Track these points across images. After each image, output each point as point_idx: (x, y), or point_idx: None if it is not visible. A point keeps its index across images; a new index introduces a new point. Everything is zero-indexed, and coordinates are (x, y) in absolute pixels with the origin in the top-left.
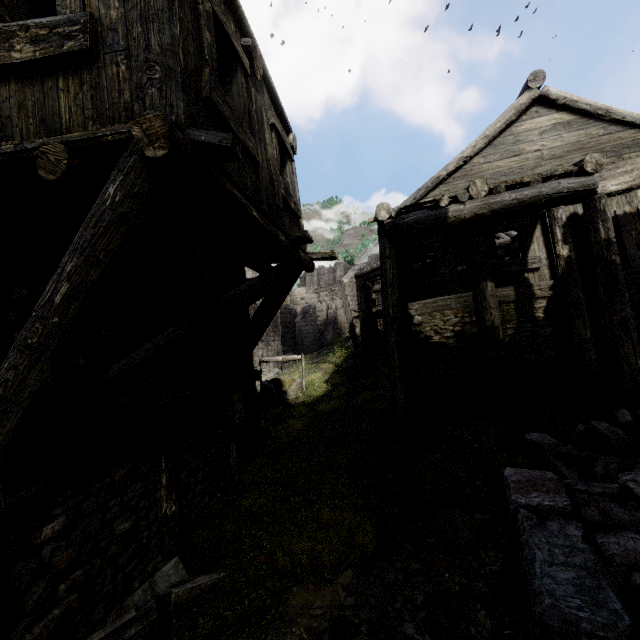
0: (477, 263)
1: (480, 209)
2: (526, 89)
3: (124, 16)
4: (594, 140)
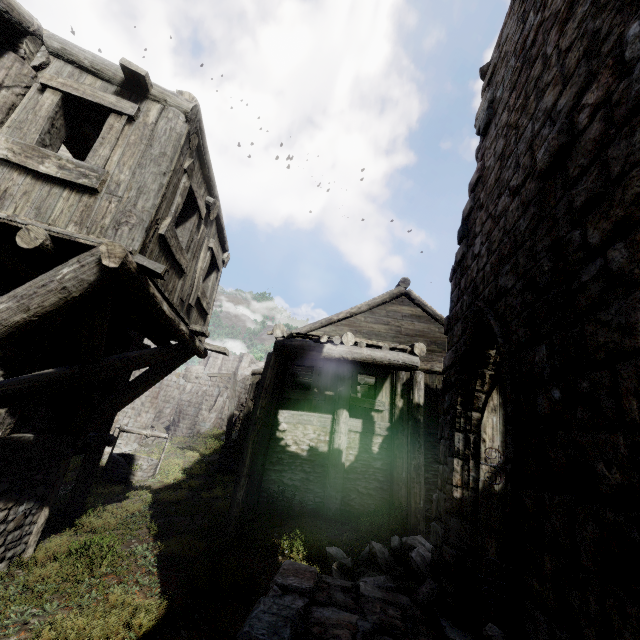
0: (341, 393)
1: (346, 353)
2: (399, 285)
3: (129, 181)
4: (432, 333)
